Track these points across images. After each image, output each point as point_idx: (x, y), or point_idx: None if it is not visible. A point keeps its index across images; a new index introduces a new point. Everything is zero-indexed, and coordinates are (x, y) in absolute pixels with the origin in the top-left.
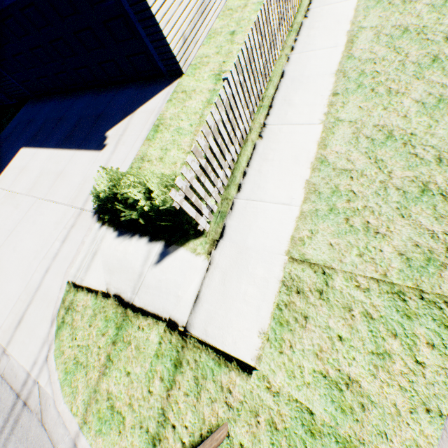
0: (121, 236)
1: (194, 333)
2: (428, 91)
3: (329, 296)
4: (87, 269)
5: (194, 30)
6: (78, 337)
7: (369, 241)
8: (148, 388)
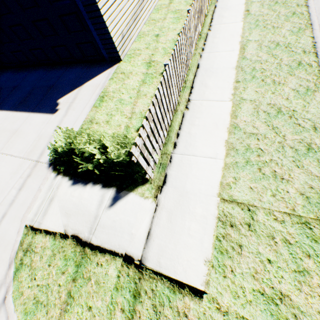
0: (76, 184)
1: (149, 265)
2: (299, 83)
3: (255, 228)
4: (44, 213)
5: (129, 30)
6: (37, 277)
7: (278, 185)
8: (110, 319)
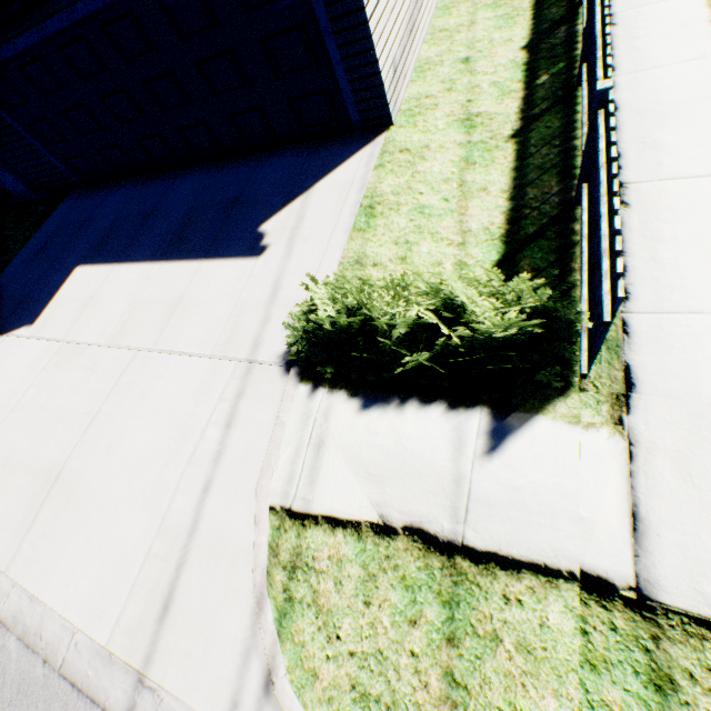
0: (373, 405)
1: (669, 602)
2: None
3: None
4: (310, 477)
5: (403, 56)
6: (341, 632)
7: None
8: None
